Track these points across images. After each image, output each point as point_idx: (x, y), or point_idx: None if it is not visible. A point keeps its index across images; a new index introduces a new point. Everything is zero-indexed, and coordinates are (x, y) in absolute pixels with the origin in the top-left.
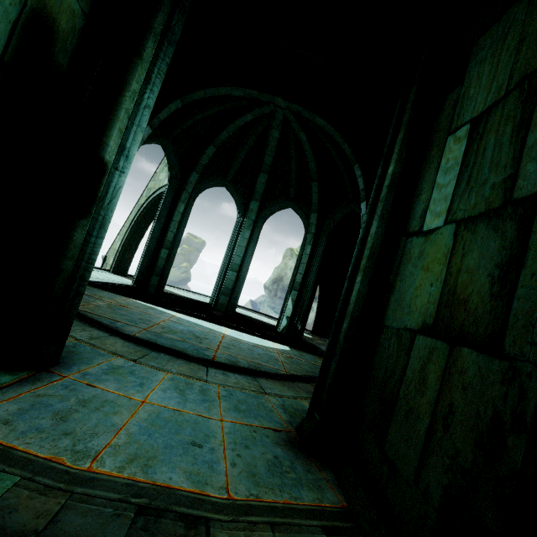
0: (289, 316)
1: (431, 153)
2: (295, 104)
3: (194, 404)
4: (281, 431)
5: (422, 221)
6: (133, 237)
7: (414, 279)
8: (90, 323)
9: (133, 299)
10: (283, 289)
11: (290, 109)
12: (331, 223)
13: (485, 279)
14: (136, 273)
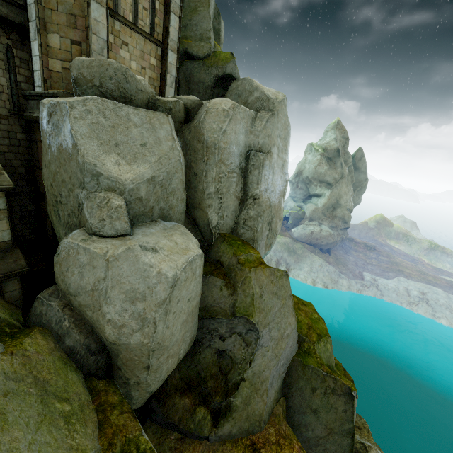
0: None
1: None
2: None
3: None
4: None
5: None
6: None
7: None
8: None
9: None
10: (302, 181)
11: None
12: None
13: None
14: None
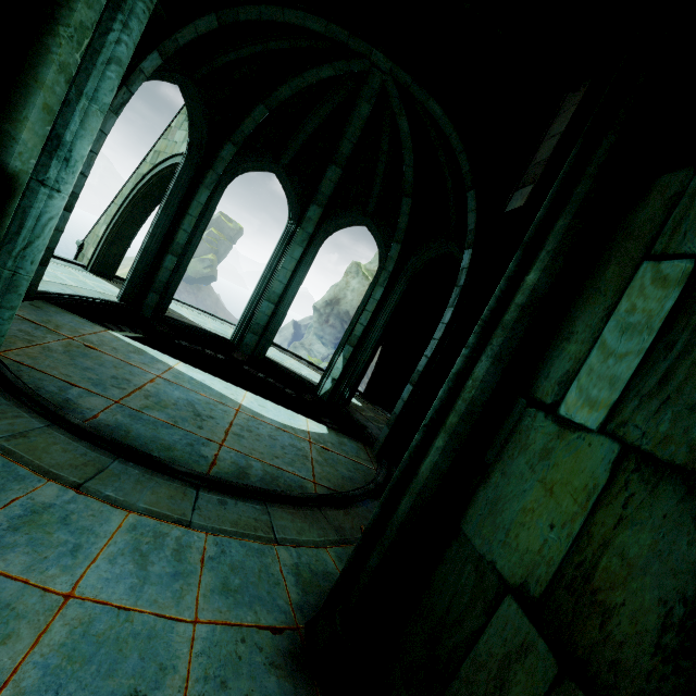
0: (336, 379)
1: (605, 272)
2: (404, 70)
3: (157, 586)
4: (283, 632)
5: (561, 393)
6: (127, 224)
7: (524, 490)
8: (18, 397)
9: (113, 332)
10: (337, 316)
11: (394, 76)
12: (417, 263)
13: (653, 604)
14: (124, 285)
